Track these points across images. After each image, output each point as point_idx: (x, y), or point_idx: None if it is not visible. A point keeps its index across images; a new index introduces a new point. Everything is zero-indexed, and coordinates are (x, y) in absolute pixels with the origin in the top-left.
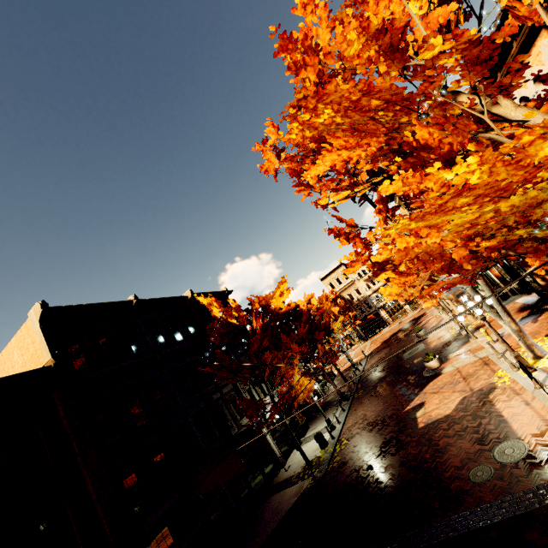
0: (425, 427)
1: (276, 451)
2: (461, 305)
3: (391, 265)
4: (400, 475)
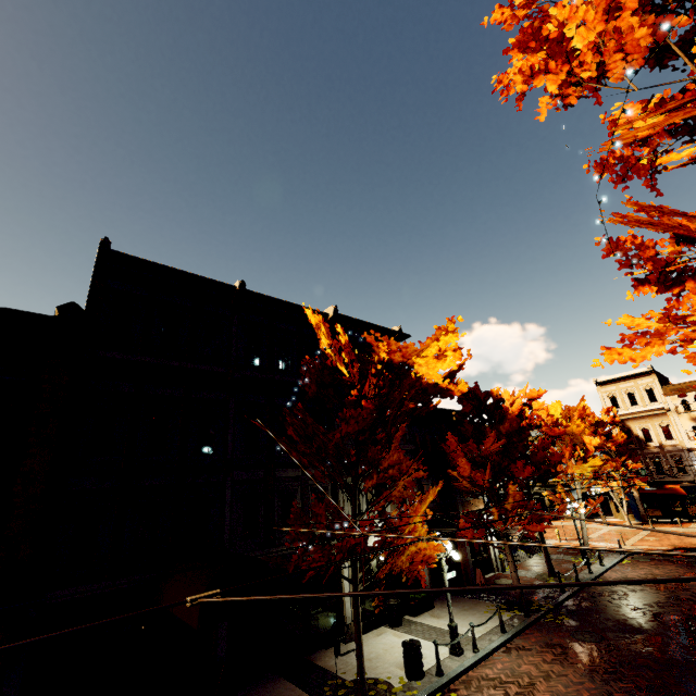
0: None
1: (348, 610)
2: None
3: None
4: None
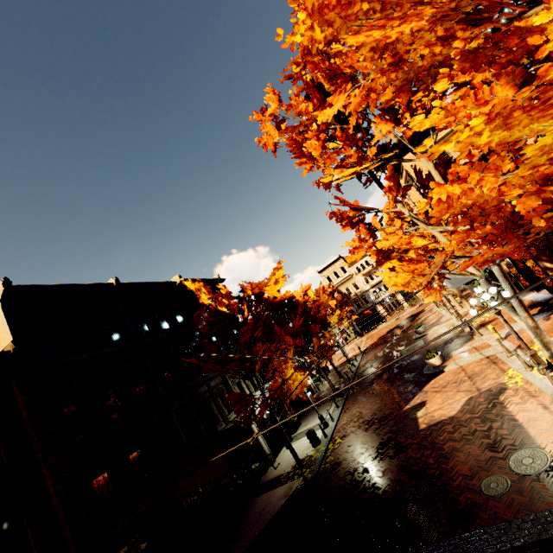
0: (428, 429)
1: (266, 448)
2: (465, 300)
3: (397, 254)
4: (400, 481)
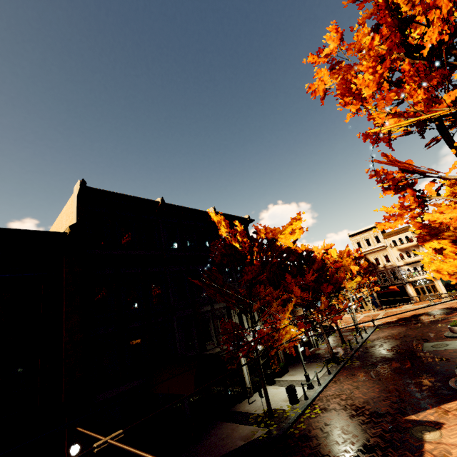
0: None
1: (247, 380)
2: None
3: (452, 233)
4: None
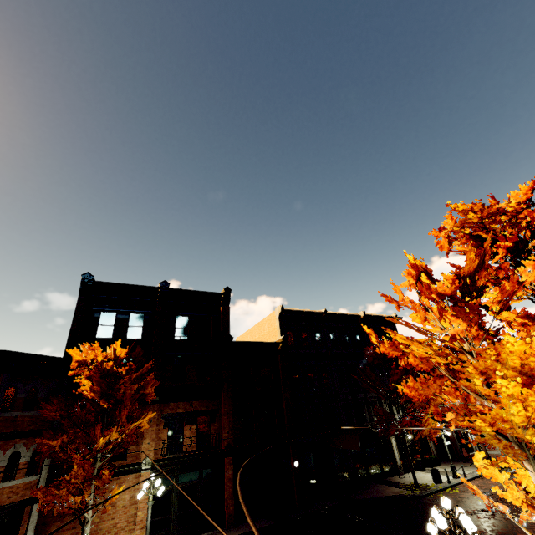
0: None
1: (398, 460)
2: None
3: None
4: None
